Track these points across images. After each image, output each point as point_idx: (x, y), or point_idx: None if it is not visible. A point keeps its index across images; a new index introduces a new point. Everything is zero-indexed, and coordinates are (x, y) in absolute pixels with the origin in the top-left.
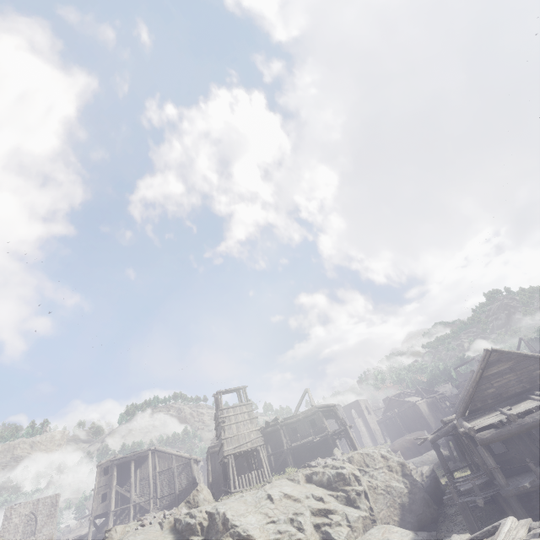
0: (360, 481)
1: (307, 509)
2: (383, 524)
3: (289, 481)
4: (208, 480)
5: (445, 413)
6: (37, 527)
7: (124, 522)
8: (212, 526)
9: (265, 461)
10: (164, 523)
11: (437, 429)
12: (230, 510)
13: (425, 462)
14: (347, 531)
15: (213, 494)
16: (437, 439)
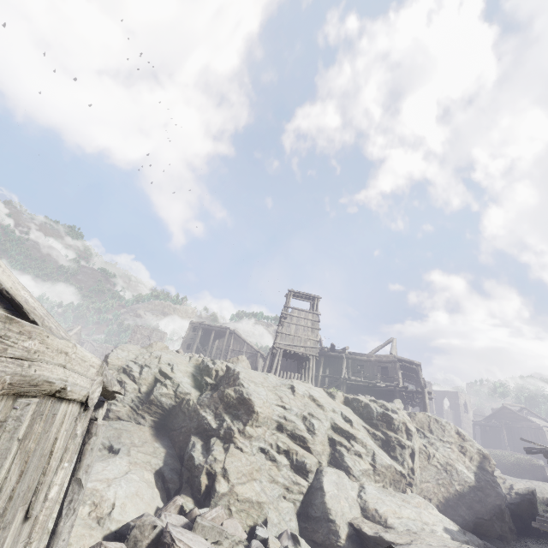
0: (411, 436)
1: (328, 420)
2: (422, 495)
3: (325, 392)
4: (263, 371)
5: None
6: None
7: None
8: (225, 378)
9: (312, 372)
10: (192, 358)
11: None
12: (246, 373)
13: None
14: (366, 467)
15: None
16: None
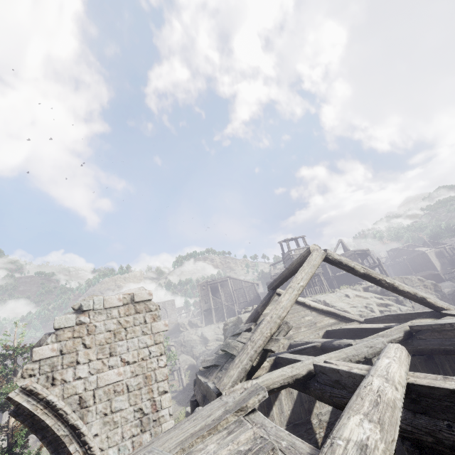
0: None
1: (374, 302)
2: None
3: (352, 290)
4: None
5: (450, 260)
6: (168, 315)
7: (219, 314)
8: None
9: (324, 281)
10: None
11: None
12: (327, 299)
13: None
14: None
15: None
16: None
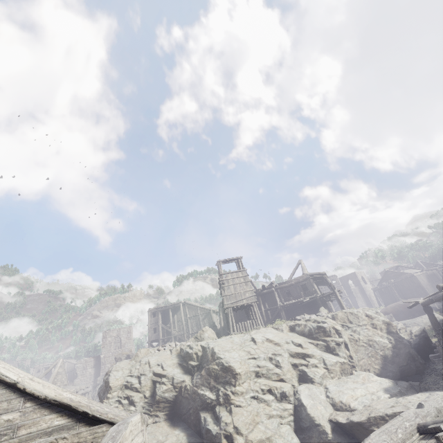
0: (341, 334)
1: (286, 351)
2: (363, 370)
3: (274, 329)
4: (221, 325)
5: None
6: (122, 344)
7: None
8: (204, 356)
9: (258, 314)
10: (172, 350)
11: (431, 294)
12: (218, 346)
13: (418, 324)
14: (323, 372)
15: (218, 334)
16: (430, 303)
